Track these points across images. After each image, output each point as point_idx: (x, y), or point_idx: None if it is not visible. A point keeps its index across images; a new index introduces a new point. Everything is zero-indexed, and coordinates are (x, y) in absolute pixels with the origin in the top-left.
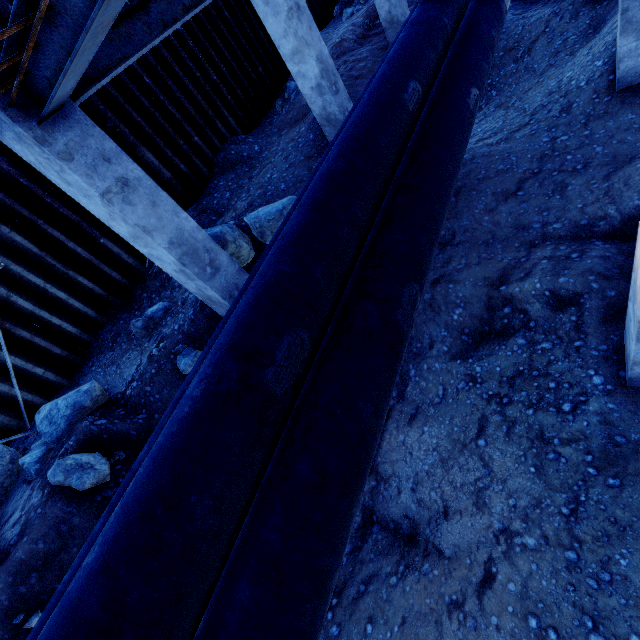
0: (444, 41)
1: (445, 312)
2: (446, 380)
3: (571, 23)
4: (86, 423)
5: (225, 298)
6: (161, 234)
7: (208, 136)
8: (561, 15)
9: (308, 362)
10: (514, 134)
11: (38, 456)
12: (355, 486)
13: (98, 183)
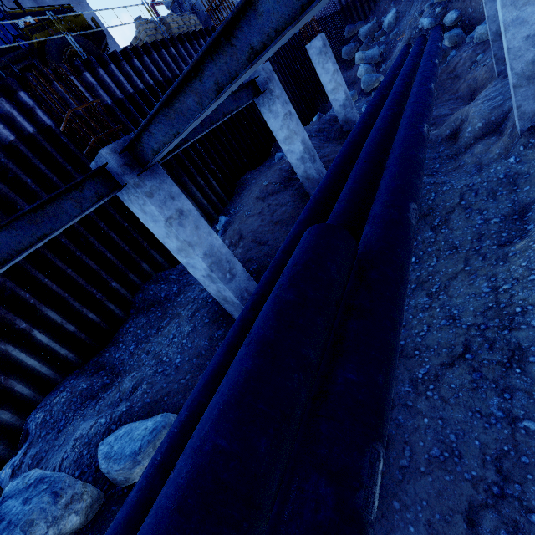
0: (316, 350)
1: None
2: None
3: (489, 202)
4: None
5: None
6: None
7: (129, 277)
8: (475, 190)
9: None
10: (446, 373)
11: None
12: None
13: None
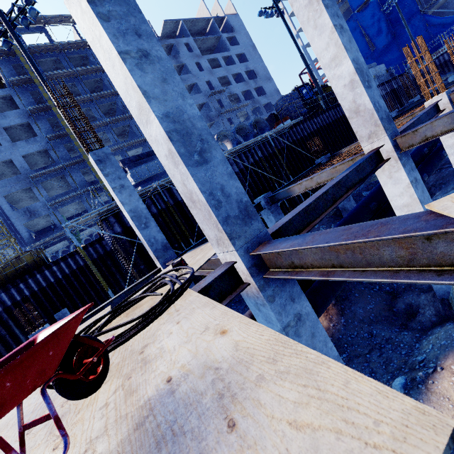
0: None
1: (452, 174)
2: (453, 182)
3: None
4: None
5: None
6: None
7: None
8: None
9: (427, 153)
10: None
11: None
12: (437, 163)
13: None
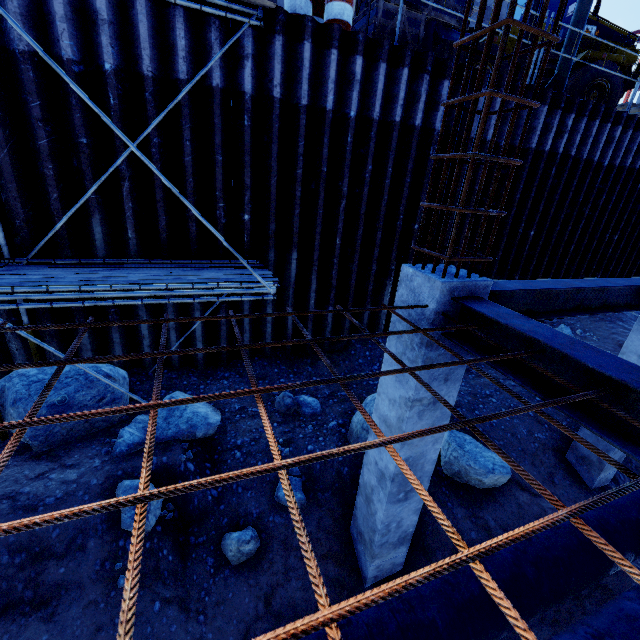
0: None
1: None
2: None
3: None
4: (183, 457)
5: (383, 523)
6: (409, 449)
7: None
8: None
9: None
10: None
11: (134, 440)
12: None
13: (422, 390)
